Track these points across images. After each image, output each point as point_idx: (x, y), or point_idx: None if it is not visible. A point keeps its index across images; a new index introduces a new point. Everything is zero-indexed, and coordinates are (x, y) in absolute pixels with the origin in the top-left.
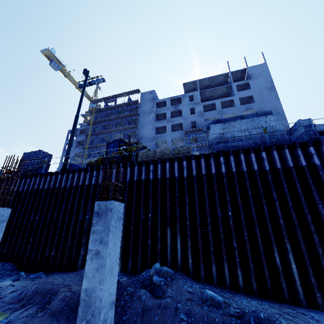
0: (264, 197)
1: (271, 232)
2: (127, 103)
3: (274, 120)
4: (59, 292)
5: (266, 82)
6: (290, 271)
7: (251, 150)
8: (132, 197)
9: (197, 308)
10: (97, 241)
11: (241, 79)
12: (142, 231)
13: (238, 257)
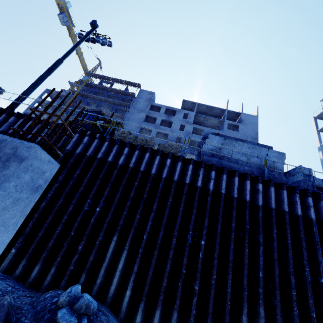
0: (248, 236)
1: (245, 284)
2: (123, 91)
3: (275, 156)
4: None
5: (252, 132)
6: None
7: (248, 176)
8: (84, 177)
9: None
10: None
11: (233, 121)
12: (77, 227)
13: (195, 307)
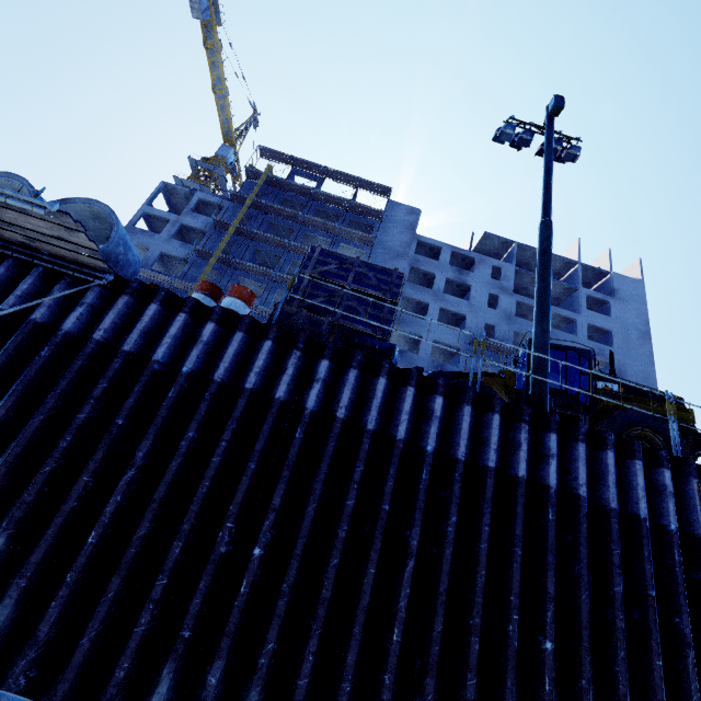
0: None
1: None
2: (354, 204)
3: None
4: None
5: (639, 319)
6: None
7: None
8: None
9: None
10: None
11: (585, 286)
12: None
13: None
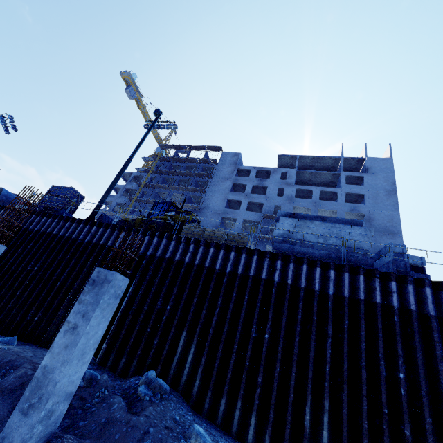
0: (316, 328)
1: (310, 378)
2: (201, 159)
3: (360, 234)
4: (21, 367)
5: (386, 183)
6: (319, 439)
7: (318, 262)
8: (156, 278)
9: (172, 441)
10: (80, 313)
11: (355, 170)
12: (152, 324)
13: (258, 398)
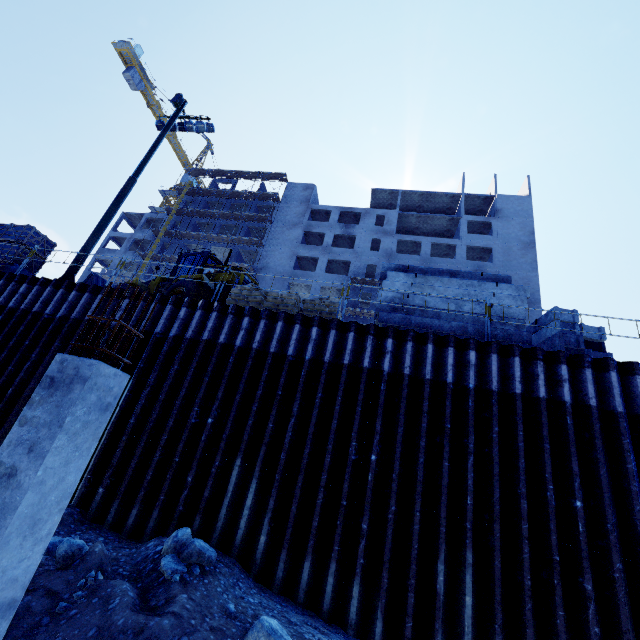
0: (450, 441)
1: (443, 517)
2: (255, 194)
3: (510, 295)
4: None
5: (522, 232)
6: (459, 609)
7: (450, 340)
8: (186, 374)
9: None
10: (23, 444)
11: (480, 213)
12: (183, 450)
13: (363, 554)
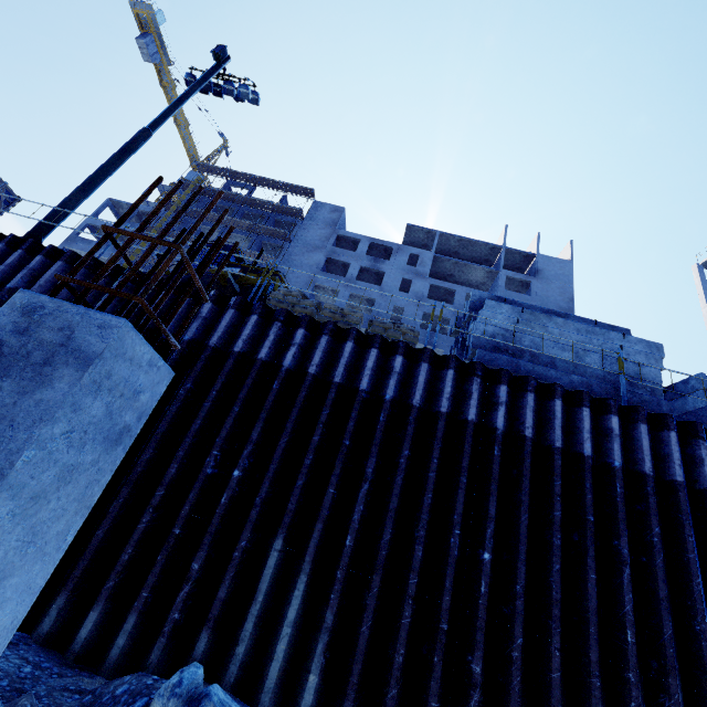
0: (595, 541)
1: (594, 662)
2: (276, 205)
3: (641, 351)
4: None
5: (562, 297)
6: None
7: (585, 397)
8: (203, 397)
9: None
10: None
11: (518, 271)
12: (189, 516)
13: None
